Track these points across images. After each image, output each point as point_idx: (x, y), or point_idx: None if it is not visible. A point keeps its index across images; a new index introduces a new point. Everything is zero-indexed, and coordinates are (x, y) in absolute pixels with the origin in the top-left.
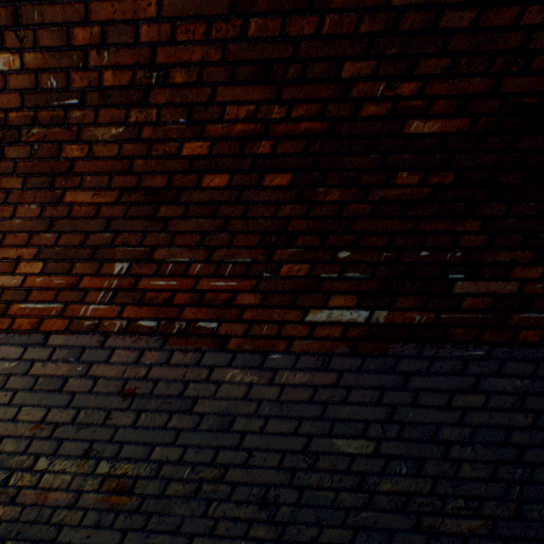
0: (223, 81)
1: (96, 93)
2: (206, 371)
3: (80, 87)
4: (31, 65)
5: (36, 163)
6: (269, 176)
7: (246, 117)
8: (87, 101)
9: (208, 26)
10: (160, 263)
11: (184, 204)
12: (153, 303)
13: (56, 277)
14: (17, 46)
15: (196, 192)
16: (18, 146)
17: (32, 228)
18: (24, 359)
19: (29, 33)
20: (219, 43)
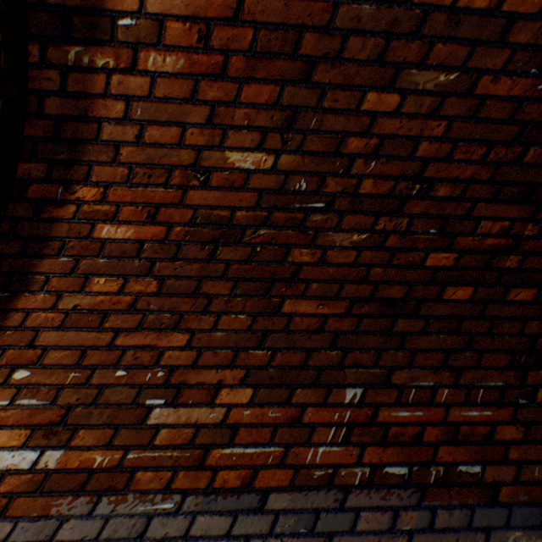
0: (485, 197)
1: (347, 198)
2: (480, 537)
3: (330, 192)
4: (283, 166)
5: (252, 266)
6: (513, 290)
7: (498, 232)
8: (333, 205)
9: (487, 149)
10: (399, 388)
11: (423, 317)
12: (398, 442)
13: (269, 408)
14: (276, 147)
15: (436, 304)
16: (234, 246)
17: (237, 342)
18: (232, 534)
19: (296, 136)
20: (492, 164)
